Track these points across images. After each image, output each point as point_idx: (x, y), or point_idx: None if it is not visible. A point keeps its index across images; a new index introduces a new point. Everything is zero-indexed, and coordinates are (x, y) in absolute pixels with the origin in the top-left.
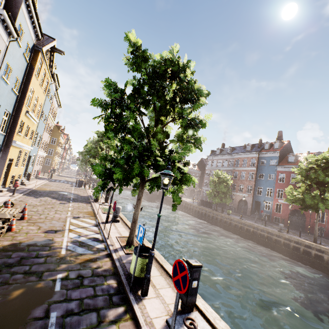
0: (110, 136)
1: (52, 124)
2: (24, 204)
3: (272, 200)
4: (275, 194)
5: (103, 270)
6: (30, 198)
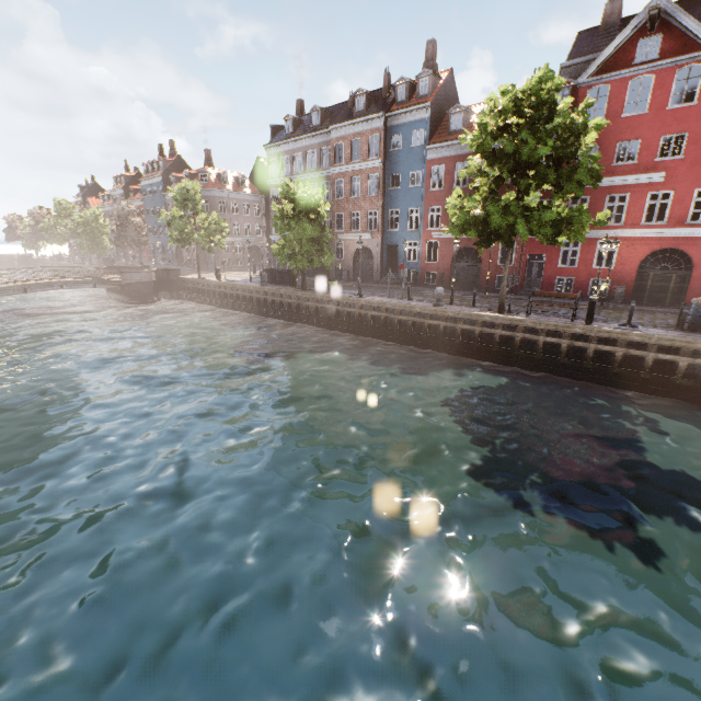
0: None
1: None
2: None
3: (420, 236)
4: (425, 220)
5: None
6: None
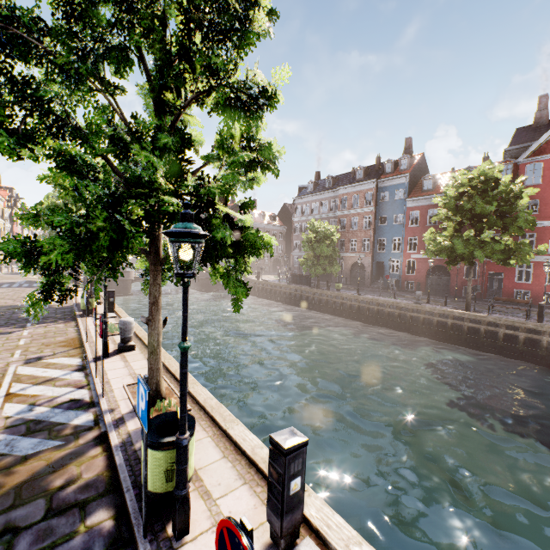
0: None
1: None
2: None
3: (401, 256)
4: (405, 246)
5: (81, 488)
6: None
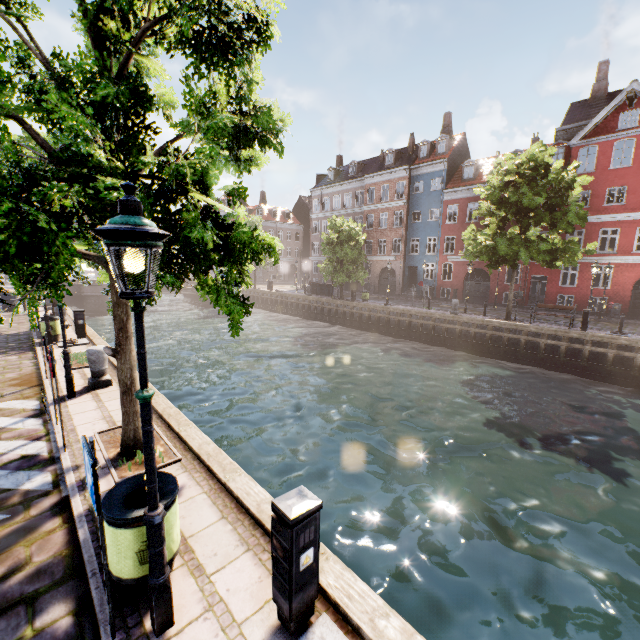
0: None
1: None
2: None
3: (437, 259)
4: (441, 247)
5: (30, 576)
6: None
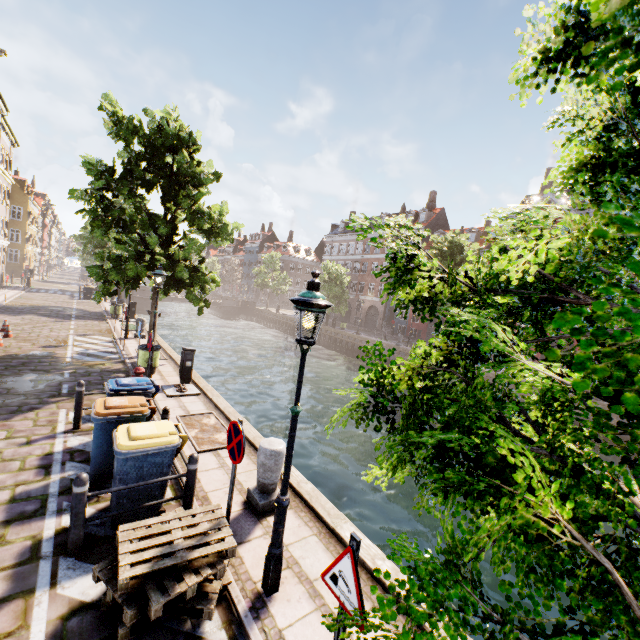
0: (99, 235)
1: (8, 182)
2: (0, 323)
3: None
4: None
5: (113, 369)
6: (4, 316)
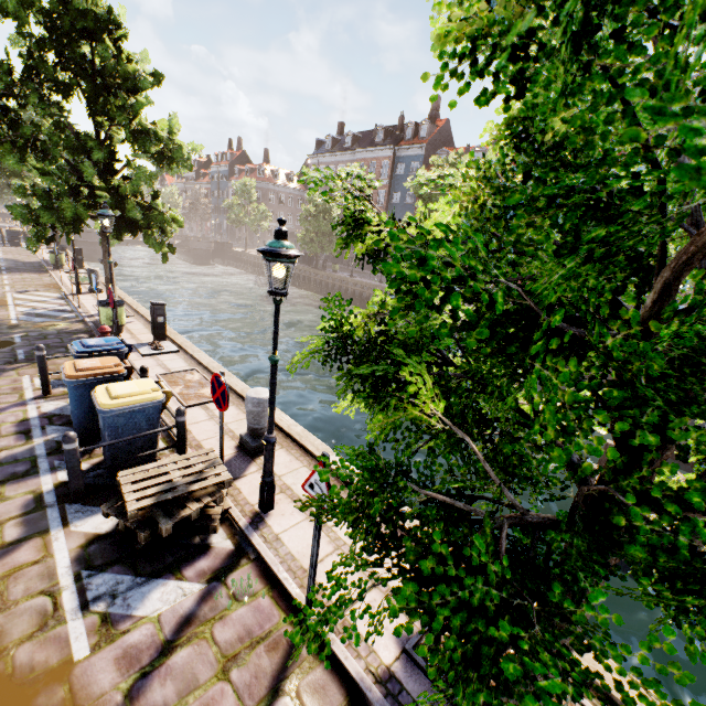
0: (13, 164)
1: None
2: None
3: None
4: None
5: (73, 330)
6: None
